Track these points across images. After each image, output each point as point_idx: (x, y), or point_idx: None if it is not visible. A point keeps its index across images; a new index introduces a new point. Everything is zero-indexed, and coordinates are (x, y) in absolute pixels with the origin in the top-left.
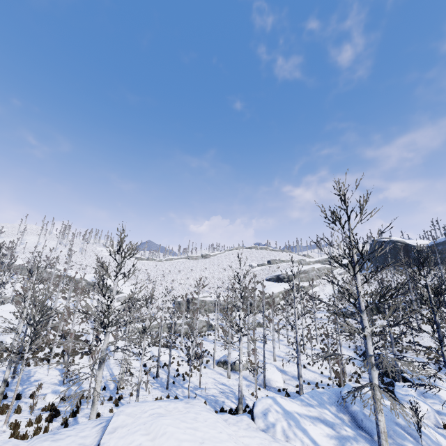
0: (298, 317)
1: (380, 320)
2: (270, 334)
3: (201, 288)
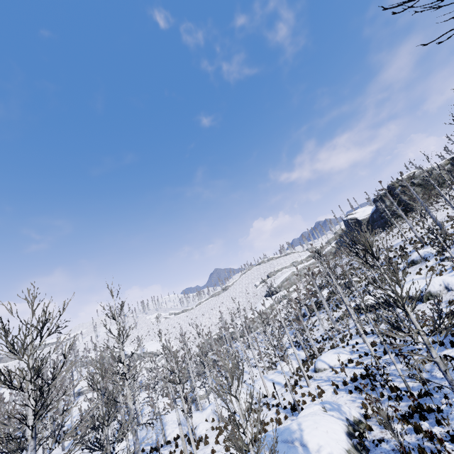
0: (276, 329)
1: (313, 316)
2: (250, 354)
3: (187, 341)
